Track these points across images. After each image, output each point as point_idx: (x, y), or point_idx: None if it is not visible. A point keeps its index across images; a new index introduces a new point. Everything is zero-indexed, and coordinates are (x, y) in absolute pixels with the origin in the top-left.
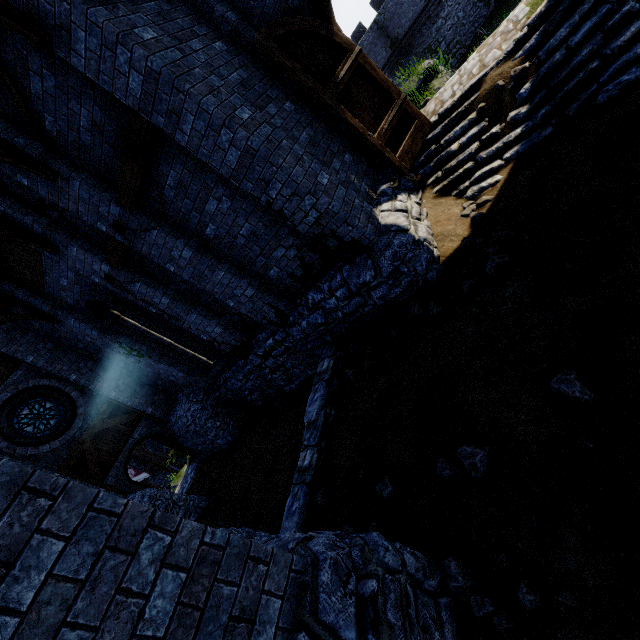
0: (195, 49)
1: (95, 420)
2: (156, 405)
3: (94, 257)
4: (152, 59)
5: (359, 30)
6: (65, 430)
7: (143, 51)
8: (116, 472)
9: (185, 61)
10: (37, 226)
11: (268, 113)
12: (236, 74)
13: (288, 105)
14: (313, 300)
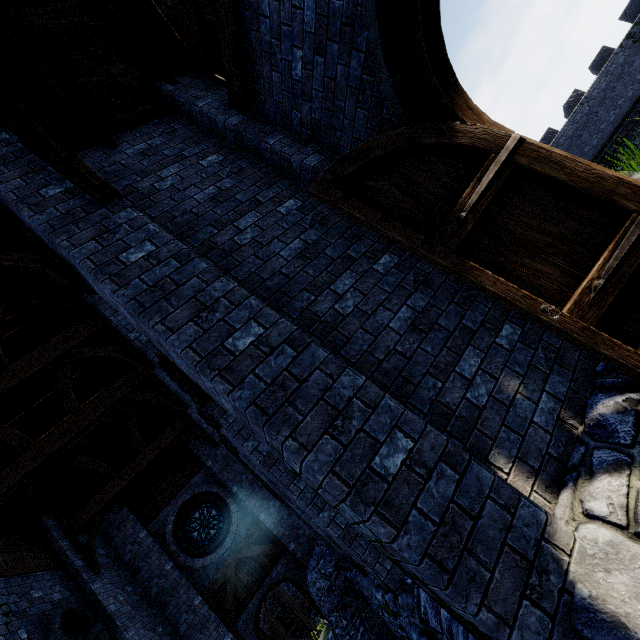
0: (243, 227)
1: (242, 542)
2: (299, 541)
3: (207, 421)
4: (118, 294)
5: (602, 56)
6: (219, 545)
7: (112, 285)
8: (247, 616)
9: (179, 273)
10: (172, 388)
11: (333, 292)
12: (298, 241)
13: (384, 260)
14: (426, 611)
